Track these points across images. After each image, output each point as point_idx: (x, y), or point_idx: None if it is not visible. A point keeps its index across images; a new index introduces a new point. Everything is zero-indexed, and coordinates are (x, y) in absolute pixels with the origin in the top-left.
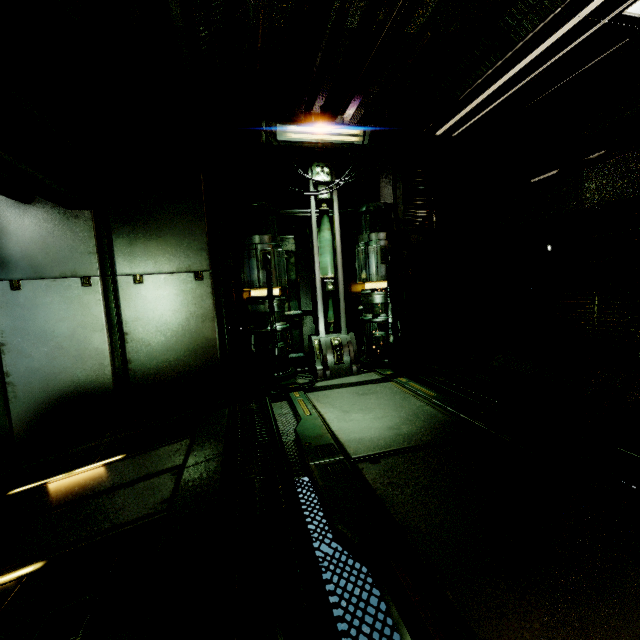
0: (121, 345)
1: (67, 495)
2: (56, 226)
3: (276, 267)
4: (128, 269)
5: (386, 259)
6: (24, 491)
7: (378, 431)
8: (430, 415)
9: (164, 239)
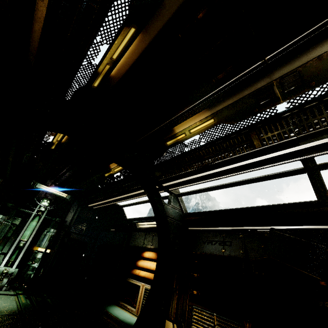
0: None
1: None
2: None
3: (1, 229)
4: None
5: (50, 240)
6: None
7: None
8: (11, 307)
9: None
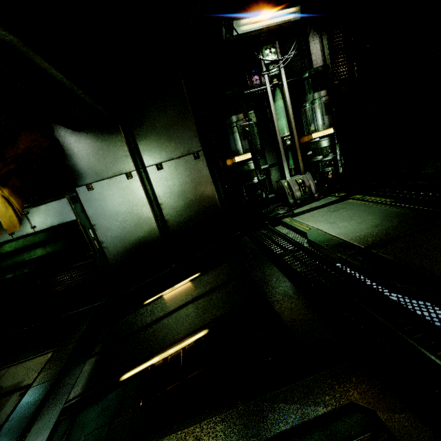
0: (160, 212)
1: (184, 298)
2: (101, 142)
3: (252, 136)
4: (151, 161)
5: (331, 110)
6: (153, 301)
7: (368, 229)
8: (399, 213)
9: (168, 135)
